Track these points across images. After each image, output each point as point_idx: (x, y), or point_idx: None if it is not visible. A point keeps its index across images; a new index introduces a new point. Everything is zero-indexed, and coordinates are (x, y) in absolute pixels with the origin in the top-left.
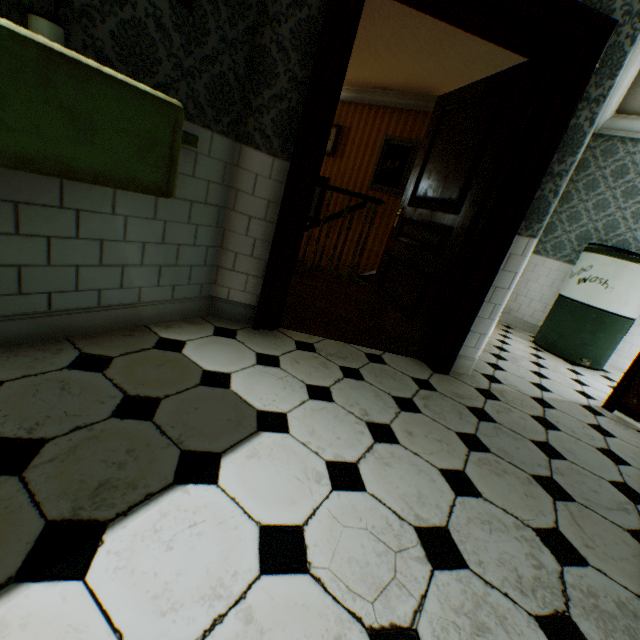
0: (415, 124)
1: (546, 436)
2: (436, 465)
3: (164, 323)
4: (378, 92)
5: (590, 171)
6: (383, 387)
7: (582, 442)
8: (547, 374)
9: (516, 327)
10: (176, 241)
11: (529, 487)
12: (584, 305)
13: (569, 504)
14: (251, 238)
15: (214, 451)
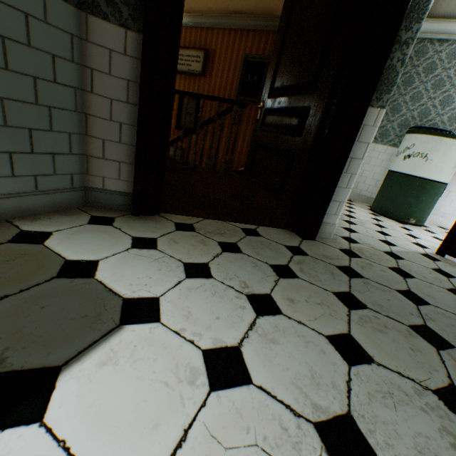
0: (267, 42)
1: (407, 284)
2: (322, 332)
3: (32, 216)
4: (235, 16)
5: (407, 70)
6: (260, 257)
7: (435, 286)
8: (388, 232)
9: (356, 200)
10: (25, 124)
11: (412, 340)
12: (410, 176)
13: (451, 352)
14: (116, 123)
15: (51, 365)
